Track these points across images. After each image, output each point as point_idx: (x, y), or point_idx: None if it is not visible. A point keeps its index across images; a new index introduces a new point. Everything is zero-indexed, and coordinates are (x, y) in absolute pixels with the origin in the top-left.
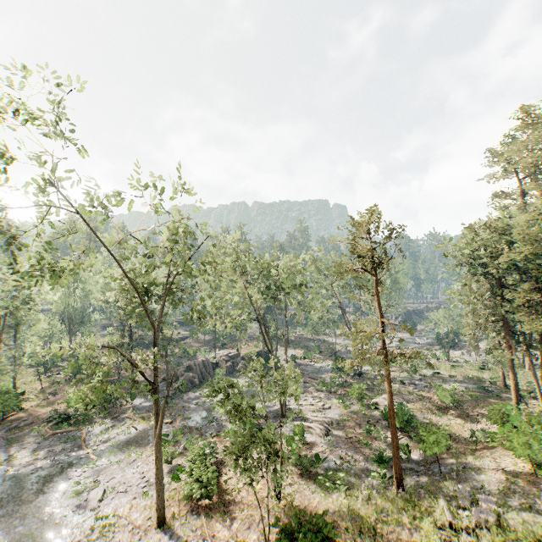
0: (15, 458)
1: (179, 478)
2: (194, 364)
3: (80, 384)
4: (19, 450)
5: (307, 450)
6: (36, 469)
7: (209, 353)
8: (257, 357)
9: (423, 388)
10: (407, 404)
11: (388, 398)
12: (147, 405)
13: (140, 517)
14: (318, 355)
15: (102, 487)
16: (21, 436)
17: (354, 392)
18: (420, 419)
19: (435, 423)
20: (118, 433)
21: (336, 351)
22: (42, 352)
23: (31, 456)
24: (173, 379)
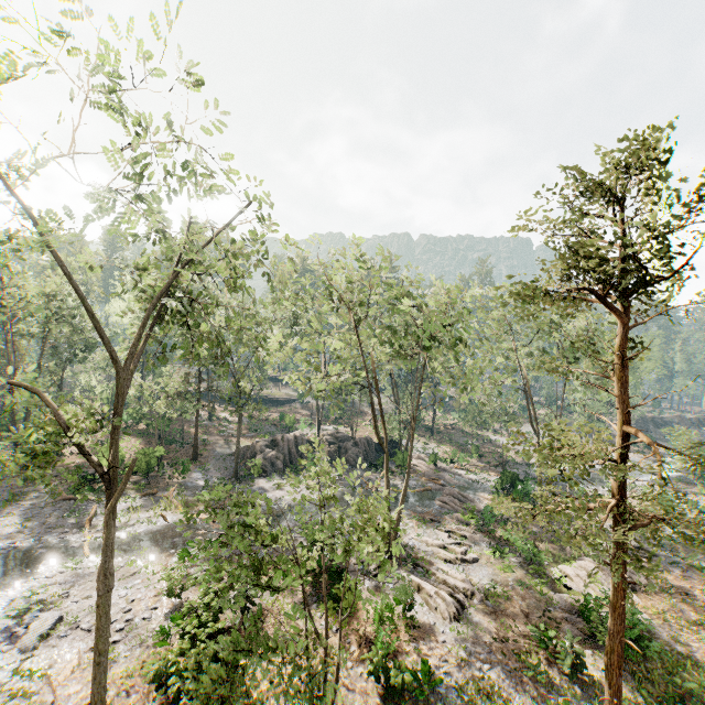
0: (1, 523)
1: (171, 635)
2: (282, 439)
3: (138, 437)
4: (14, 513)
5: (412, 644)
6: (10, 548)
7: (311, 427)
8: (379, 446)
9: (667, 565)
10: (633, 594)
11: (612, 620)
12: (203, 484)
13: (76, 694)
14: (476, 460)
15: (59, 611)
16: (30, 492)
17: (526, 545)
18: (662, 640)
19: (699, 660)
20: (141, 519)
21: (506, 460)
22: (99, 387)
23: (18, 526)
24: (248, 455)
